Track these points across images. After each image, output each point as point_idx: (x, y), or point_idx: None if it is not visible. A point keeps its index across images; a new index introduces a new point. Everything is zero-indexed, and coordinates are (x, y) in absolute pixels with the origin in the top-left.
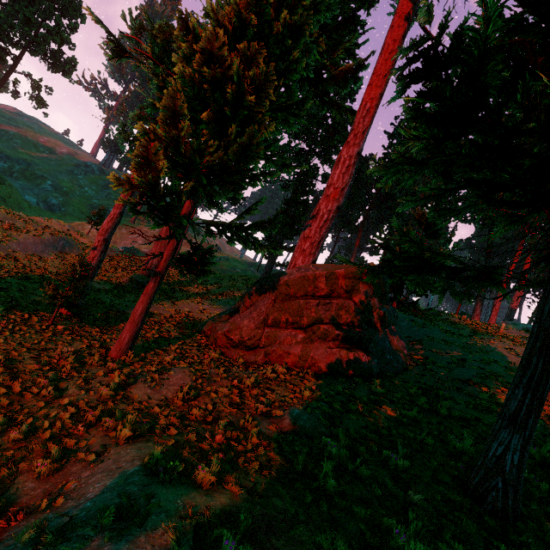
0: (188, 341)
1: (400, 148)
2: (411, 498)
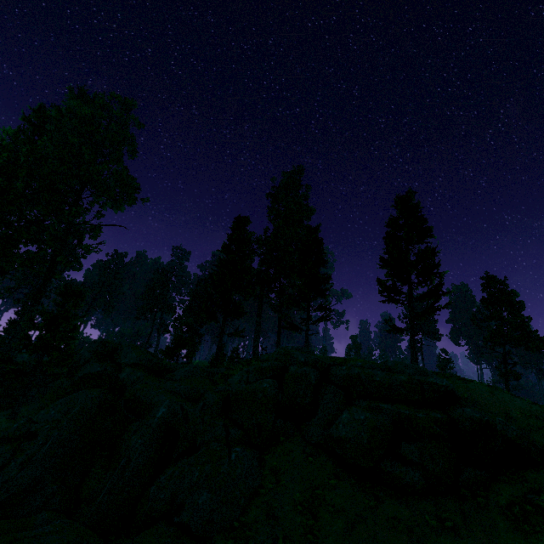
0: None
1: None
2: None
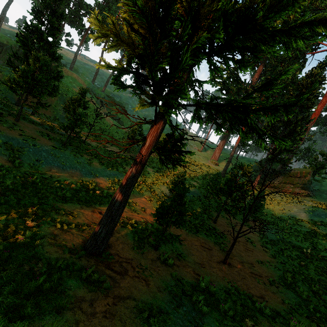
0: None
1: None
2: None
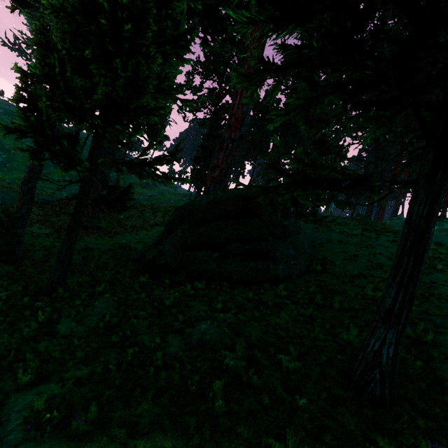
0: (122, 270)
1: (257, 52)
2: (297, 402)
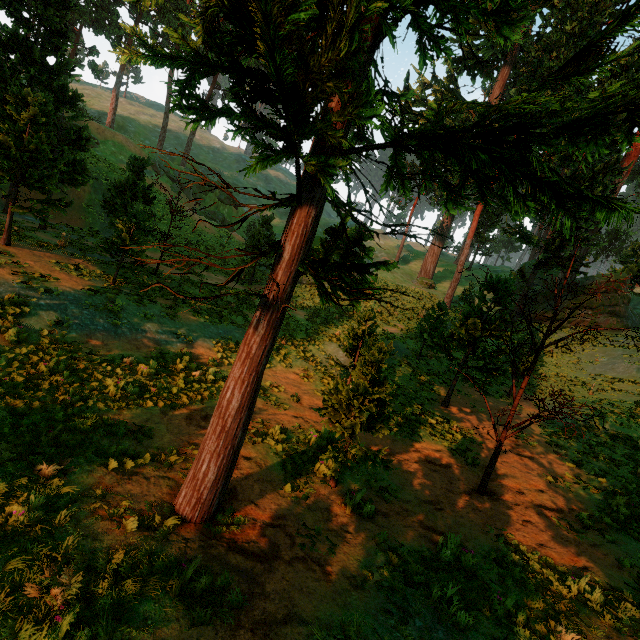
0: None
1: None
2: None
